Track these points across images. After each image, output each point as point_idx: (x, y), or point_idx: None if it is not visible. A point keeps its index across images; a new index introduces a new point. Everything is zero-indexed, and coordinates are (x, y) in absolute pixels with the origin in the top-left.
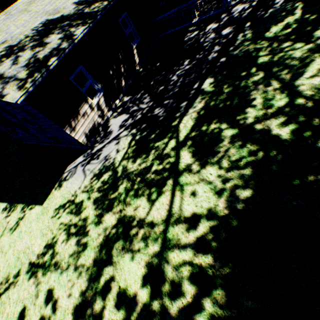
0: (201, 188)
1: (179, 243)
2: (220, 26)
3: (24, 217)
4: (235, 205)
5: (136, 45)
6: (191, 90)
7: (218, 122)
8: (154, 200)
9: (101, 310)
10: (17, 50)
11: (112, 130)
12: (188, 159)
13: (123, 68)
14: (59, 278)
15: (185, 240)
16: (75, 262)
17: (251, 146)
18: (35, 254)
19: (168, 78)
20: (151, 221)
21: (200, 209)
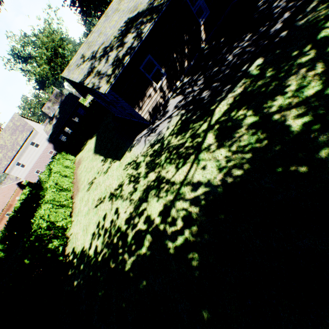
0: (210, 164)
1: (184, 197)
2: None
3: (110, 167)
4: (227, 180)
5: (204, 20)
6: (238, 73)
7: (246, 109)
8: (179, 168)
9: (137, 223)
10: (108, 51)
11: (169, 109)
12: (210, 140)
13: (187, 49)
14: (122, 203)
15: (188, 196)
16: (130, 197)
17: (261, 134)
18: (113, 189)
19: (224, 58)
20: (173, 181)
21: (204, 178)
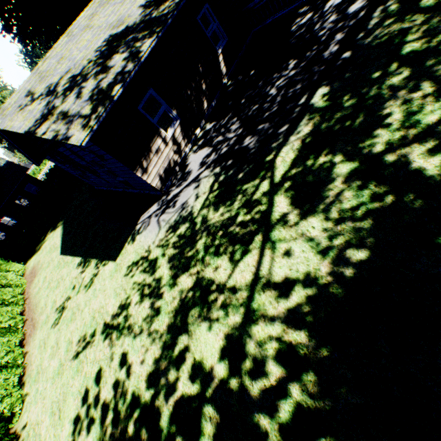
0: (298, 246)
1: (265, 315)
2: None
3: (98, 273)
4: (343, 270)
5: (222, 48)
6: (296, 108)
7: (330, 153)
8: (237, 260)
9: (175, 382)
10: (80, 81)
11: (191, 169)
12: (284, 206)
13: (204, 84)
14: (132, 342)
15: (273, 311)
16: (149, 327)
17: (376, 187)
18: (109, 315)
19: (264, 92)
20: (233, 285)
21: (295, 273)
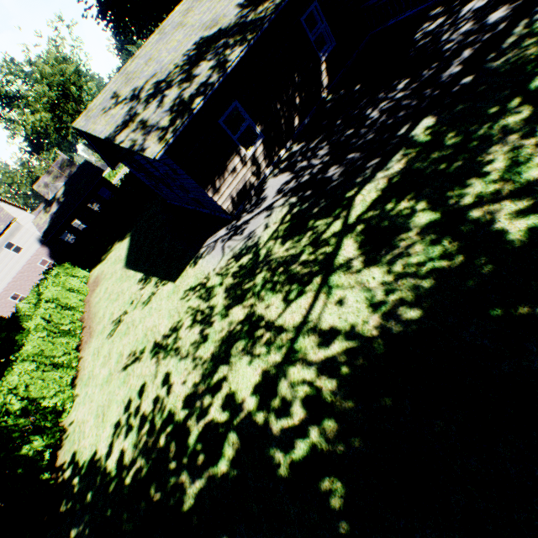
0: (353, 295)
1: (304, 358)
2: (491, 4)
3: (156, 292)
4: (391, 327)
5: (327, 55)
6: (392, 139)
7: (414, 198)
8: (291, 300)
9: (208, 406)
10: (164, 88)
11: (267, 195)
12: (350, 251)
13: (298, 97)
14: (177, 364)
15: (312, 356)
16: (194, 352)
17: (450, 244)
18: (161, 335)
19: (364, 115)
20: (281, 325)
21: (343, 323)
